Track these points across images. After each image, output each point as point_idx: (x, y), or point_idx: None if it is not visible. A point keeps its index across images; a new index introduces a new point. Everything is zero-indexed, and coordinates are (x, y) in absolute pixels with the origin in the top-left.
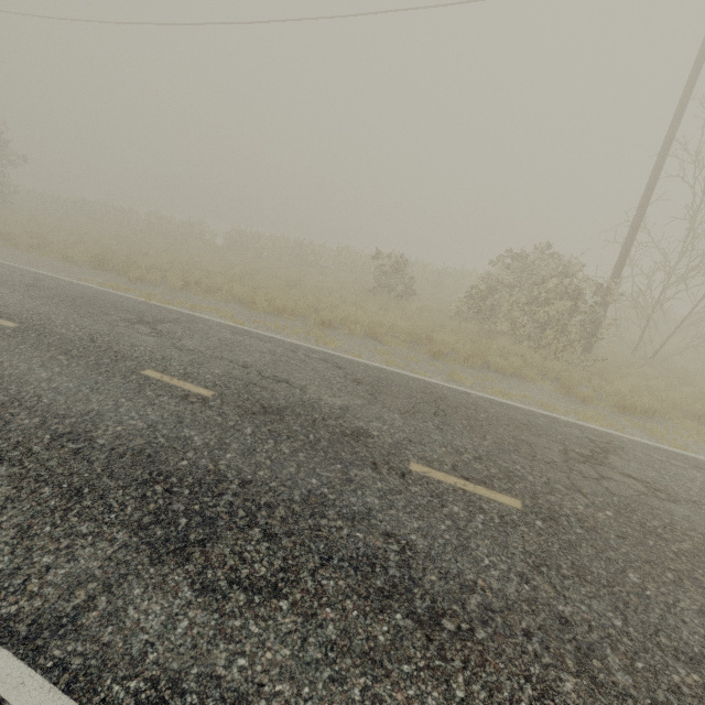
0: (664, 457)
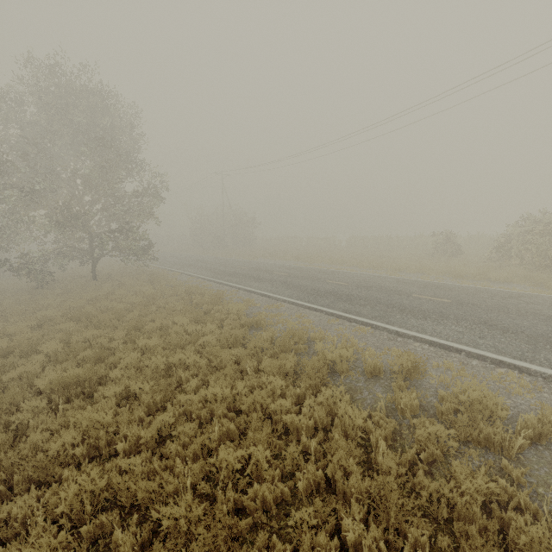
0: None
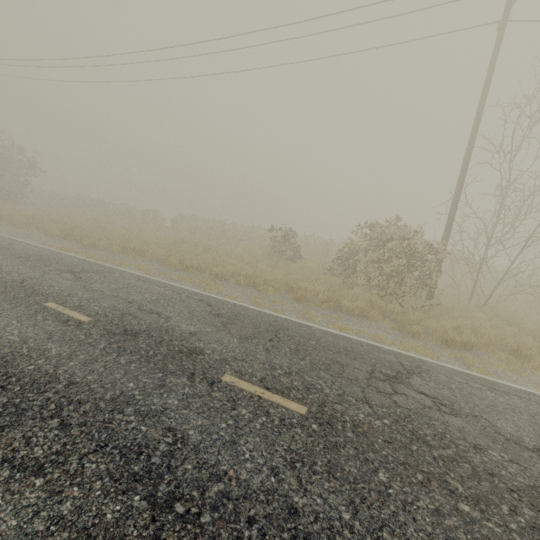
0: (465, 380)
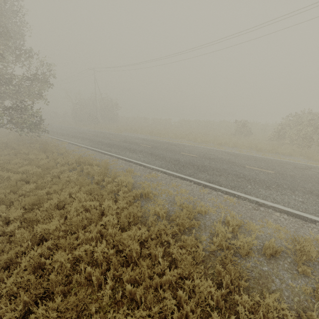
0: None
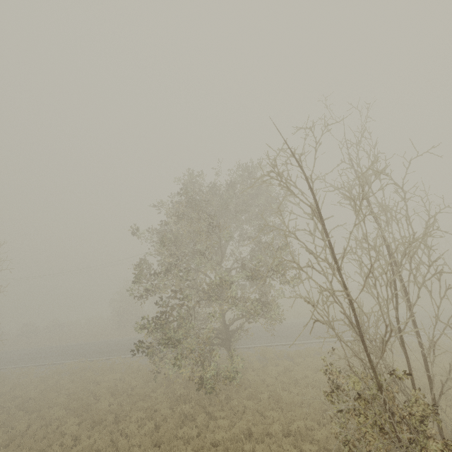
0: None
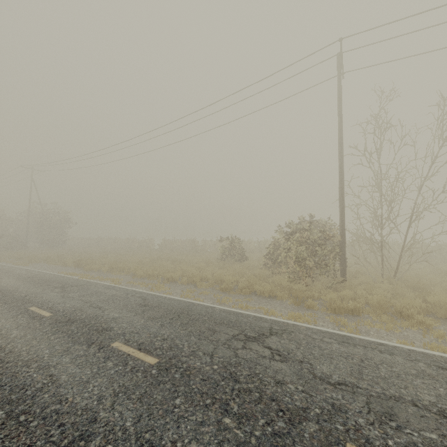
0: (321, 337)
